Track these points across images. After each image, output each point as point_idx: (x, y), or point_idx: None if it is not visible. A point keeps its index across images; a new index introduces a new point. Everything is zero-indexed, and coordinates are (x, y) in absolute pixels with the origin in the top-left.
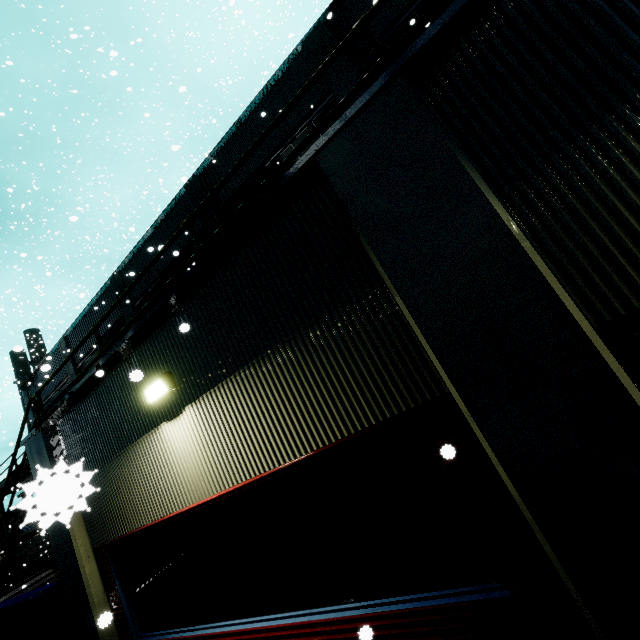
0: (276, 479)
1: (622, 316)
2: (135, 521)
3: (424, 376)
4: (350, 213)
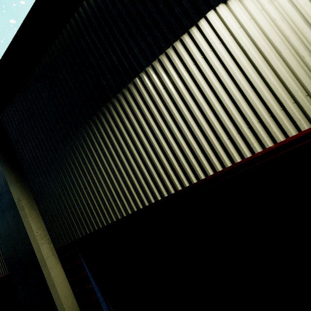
0: None
1: (63, 246)
2: None
3: None
4: None
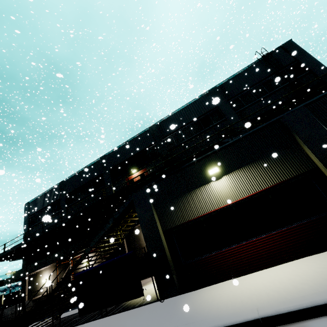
0: (258, 195)
1: None
2: (191, 216)
3: (309, 164)
4: (291, 129)
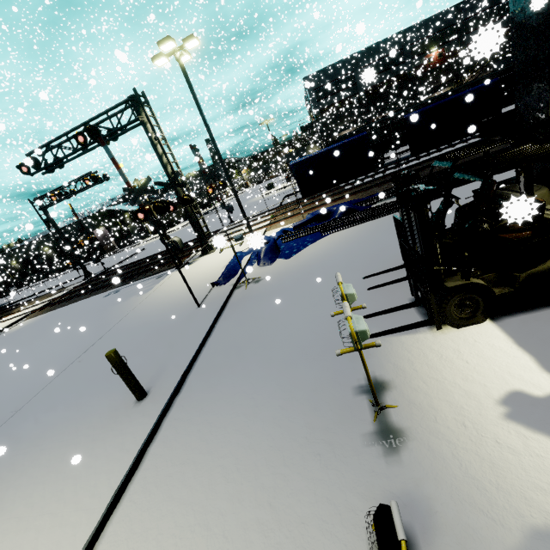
0: None
1: None
2: None
3: None
4: None
